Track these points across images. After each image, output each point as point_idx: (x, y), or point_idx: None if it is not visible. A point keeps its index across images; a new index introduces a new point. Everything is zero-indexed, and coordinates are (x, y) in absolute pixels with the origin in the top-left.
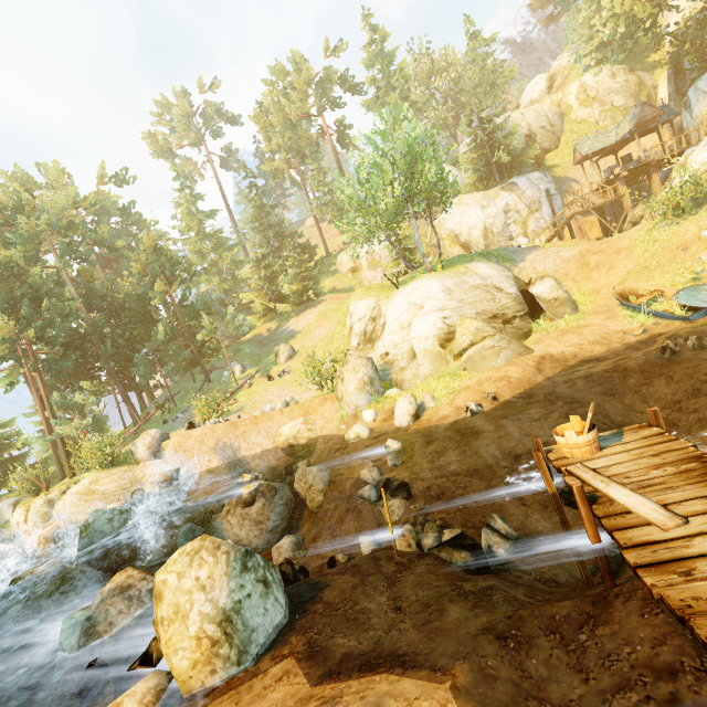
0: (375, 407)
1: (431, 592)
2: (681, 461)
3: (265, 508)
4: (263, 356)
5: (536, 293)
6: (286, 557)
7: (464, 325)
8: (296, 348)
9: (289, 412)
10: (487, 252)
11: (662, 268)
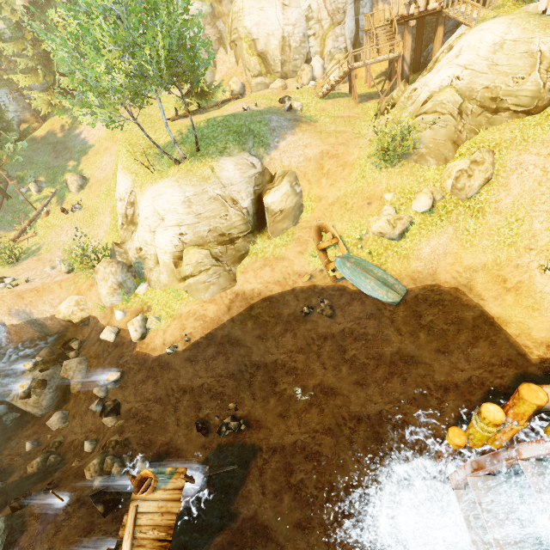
0: (125, 305)
1: (65, 548)
2: (164, 527)
3: (38, 399)
4: (58, 172)
5: (268, 203)
6: (57, 427)
7: (189, 255)
8: (87, 174)
9: (67, 287)
10: (247, 130)
11: (350, 215)
